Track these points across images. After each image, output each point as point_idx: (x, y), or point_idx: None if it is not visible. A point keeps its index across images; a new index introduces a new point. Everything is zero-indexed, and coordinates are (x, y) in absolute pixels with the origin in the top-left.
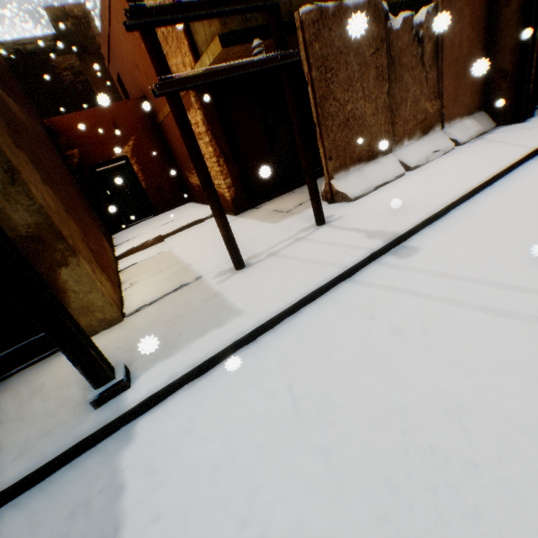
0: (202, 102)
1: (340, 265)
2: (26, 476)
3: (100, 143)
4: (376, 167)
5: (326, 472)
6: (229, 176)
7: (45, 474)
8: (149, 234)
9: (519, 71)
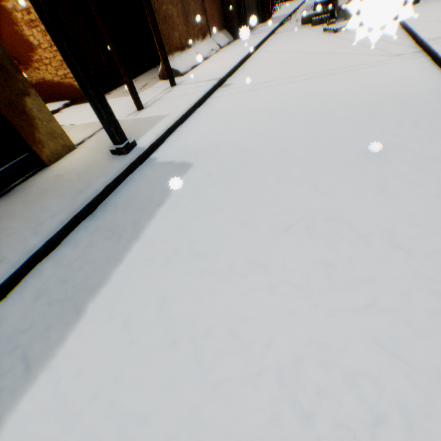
0: None
1: (203, 90)
2: (114, 179)
3: None
4: (187, 56)
5: (245, 124)
6: None
7: (121, 181)
8: None
9: (238, 5)
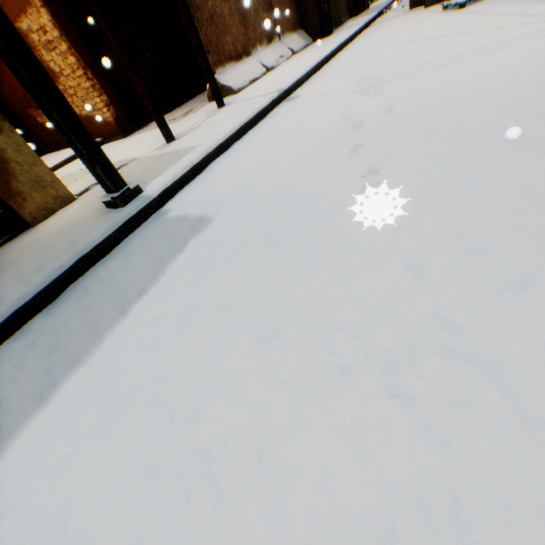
0: None
1: (255, 107)
2: (95, 247)
3: None
4: (244, 67)
5: (305, 151)
6: (104, 93)
7: (109, 248)
8: None
9: None
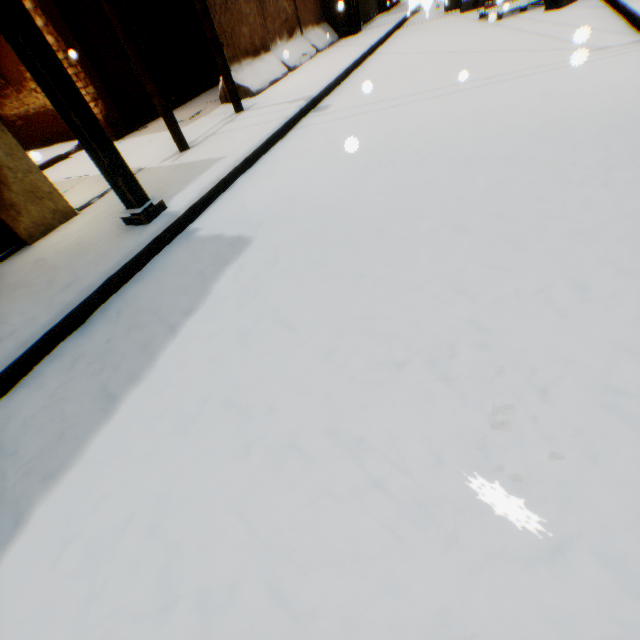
0: None
1: (283, 117)
2: (123, 267)
3: None
4: (263, 65)
5: (344, 170)
6: (91, 85)
7: (136, 269)
8: None
9: None
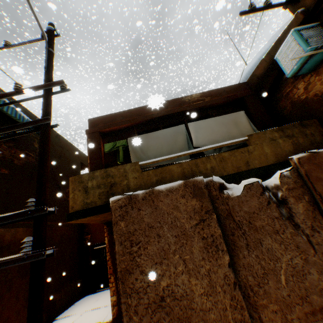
0: (109, 231)
1: None
2: None
3: (102, 232)
4: None
5: None
6: (116, 293)
7: None
8: (69, 320)
9: None
